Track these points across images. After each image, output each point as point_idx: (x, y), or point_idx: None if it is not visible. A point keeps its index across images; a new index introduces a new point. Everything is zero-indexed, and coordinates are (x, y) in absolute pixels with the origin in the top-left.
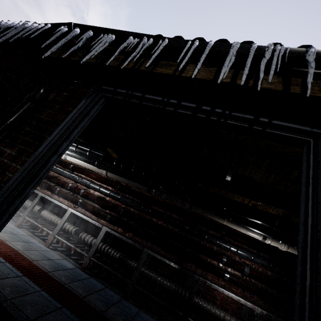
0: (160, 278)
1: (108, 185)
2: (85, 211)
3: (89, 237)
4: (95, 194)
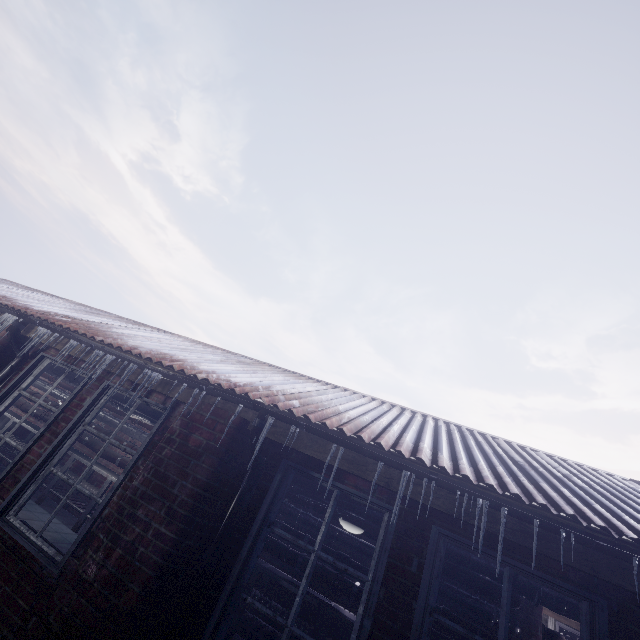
0: (57, 467)
1: (48, 379)
2: (17, 410)
3: (5, 434)
4: (29, 390)
